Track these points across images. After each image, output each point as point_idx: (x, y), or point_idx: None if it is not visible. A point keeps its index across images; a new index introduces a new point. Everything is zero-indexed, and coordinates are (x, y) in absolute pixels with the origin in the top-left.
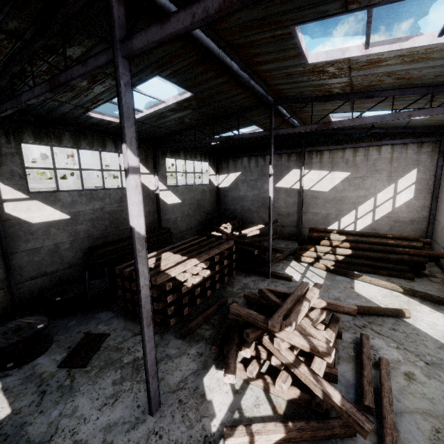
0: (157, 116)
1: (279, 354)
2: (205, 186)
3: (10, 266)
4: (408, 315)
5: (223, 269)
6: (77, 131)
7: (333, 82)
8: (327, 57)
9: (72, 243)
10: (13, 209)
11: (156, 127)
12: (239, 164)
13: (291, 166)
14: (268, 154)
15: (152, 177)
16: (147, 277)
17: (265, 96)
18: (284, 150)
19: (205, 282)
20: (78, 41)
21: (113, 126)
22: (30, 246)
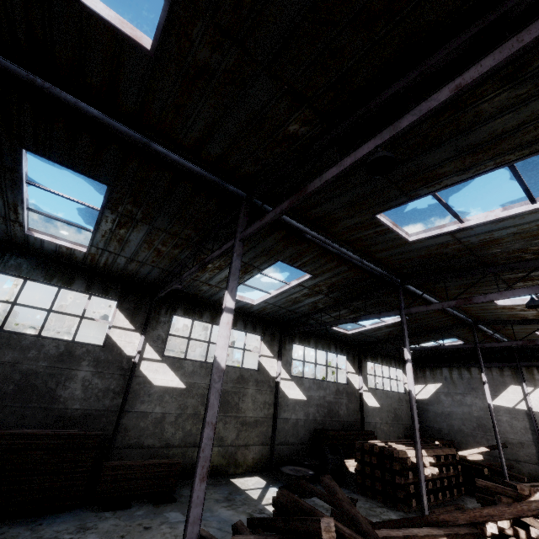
0: (374, 330)
1: (536, 522)
2: (400, 394)
3: (276, 426)
4: None
5: (449, 477)
6: (317, 337)
7: (524, 313)
8: (512, 302)
9: (304, 421)
10: (283, 385)
11: (368, 336)
12: (438, 375)
13: (506, 381)
14: (473, 366)
15: (357, 377)
16: (417, 423)
17: (465, 319)
18: (492, 362)
19: (434, 479)
20: (362, 300)
21: (339, 335)
22: (285, 416)
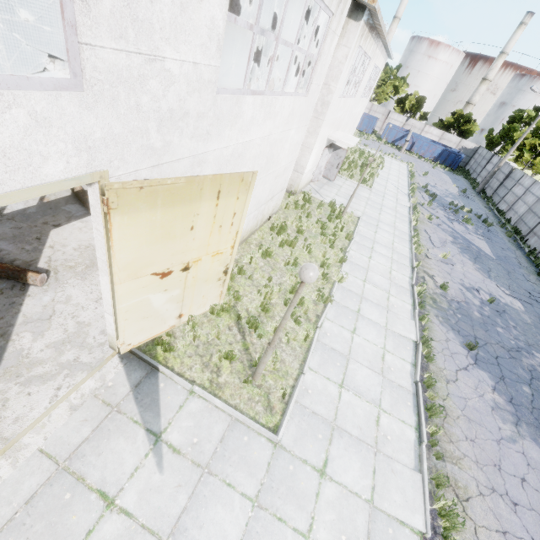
0: None
1: None
2: None
3: None
4: (33, 282)
5: None
6: None
7: None
8: None
9: None
10: None
11: None
12: None
13: None
14: None
15: None
16: None
17: None
18: None
19: None
20: None
21: None
22: None
